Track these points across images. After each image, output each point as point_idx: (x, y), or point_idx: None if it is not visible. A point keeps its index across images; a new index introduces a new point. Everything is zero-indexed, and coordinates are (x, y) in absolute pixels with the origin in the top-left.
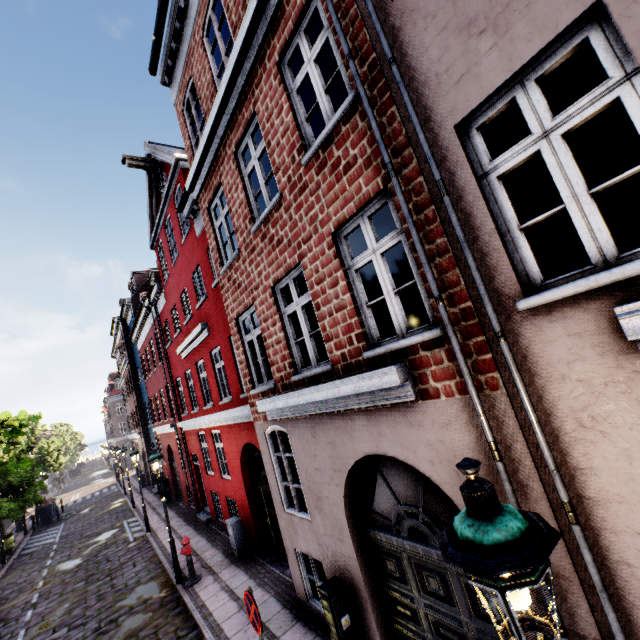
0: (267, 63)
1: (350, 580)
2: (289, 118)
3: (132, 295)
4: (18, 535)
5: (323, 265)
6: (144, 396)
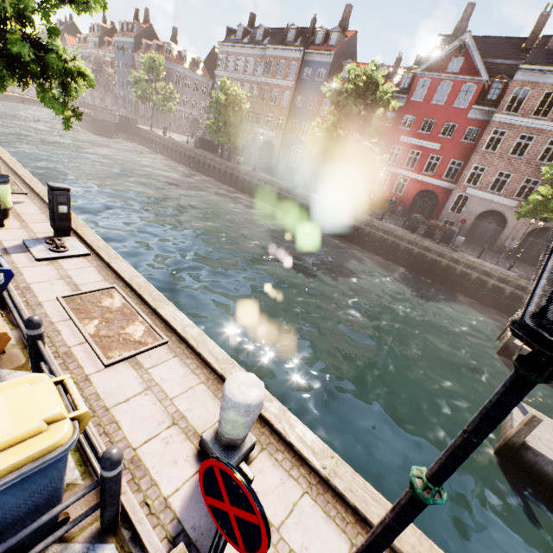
0: (549, 134)
1: (465, 226)
2: (540, 150)
3: (321, 40)
4: (206, 152)
5: (518, 179)
6: (297, 117)
